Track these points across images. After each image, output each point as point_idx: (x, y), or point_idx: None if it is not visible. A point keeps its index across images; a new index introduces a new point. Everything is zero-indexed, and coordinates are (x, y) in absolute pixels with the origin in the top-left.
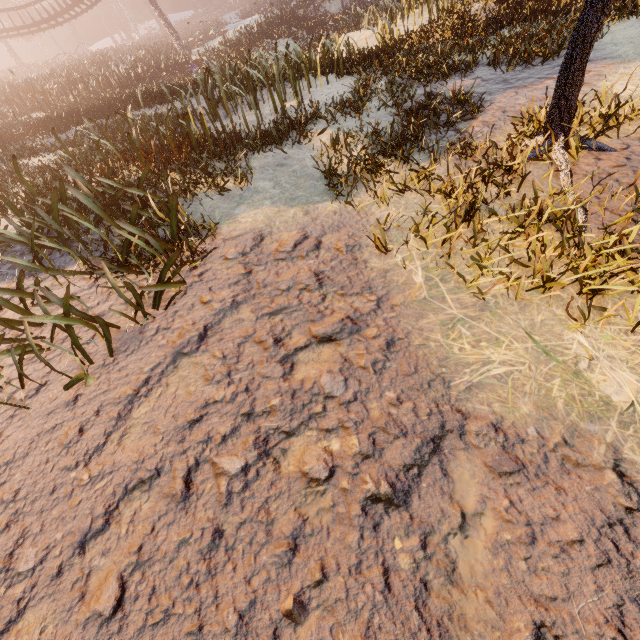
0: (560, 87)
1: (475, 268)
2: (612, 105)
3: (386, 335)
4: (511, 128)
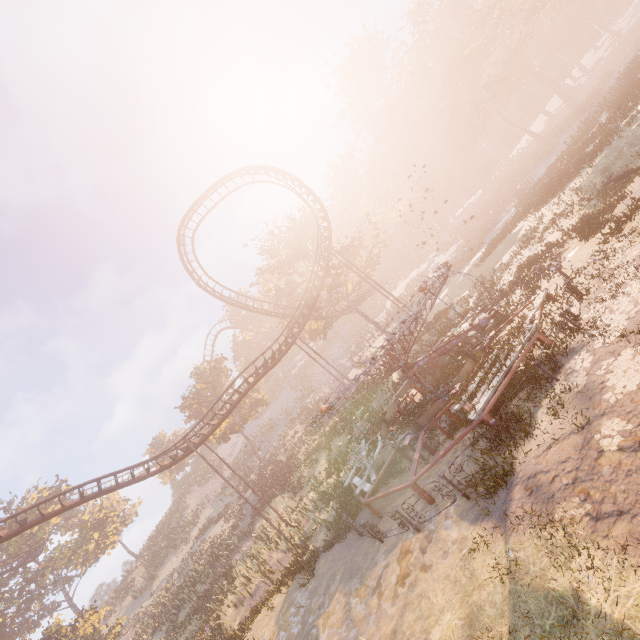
0: None
1: None
2: None
3: None
4: None
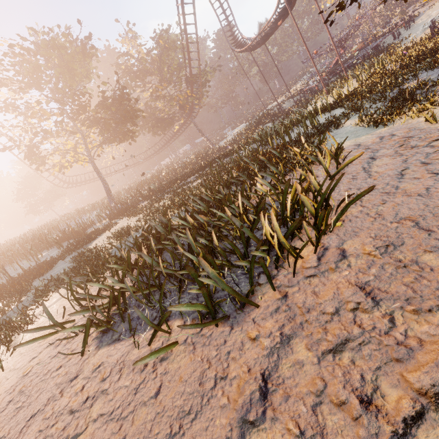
0: None
1: None
2: None
3: None
4: None
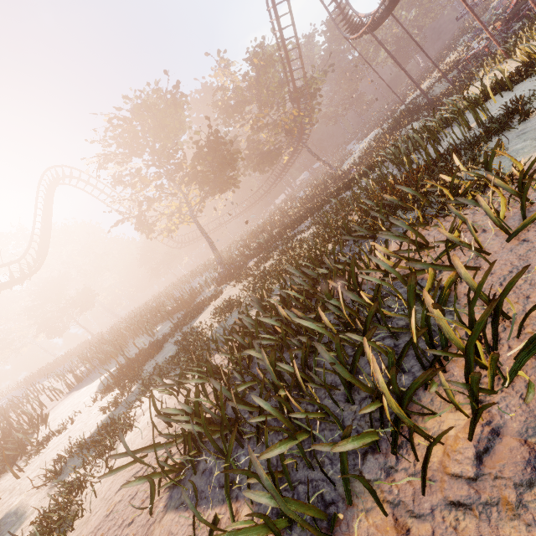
0: None
1: None
2: None
3: None
4: None
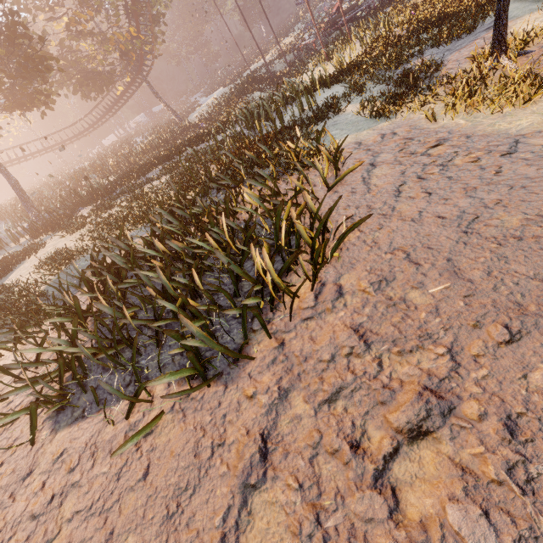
0: (496, 30)
1: (489, 110)
2: (524, 34)
3: (463, 137)
4: (467, 65)
